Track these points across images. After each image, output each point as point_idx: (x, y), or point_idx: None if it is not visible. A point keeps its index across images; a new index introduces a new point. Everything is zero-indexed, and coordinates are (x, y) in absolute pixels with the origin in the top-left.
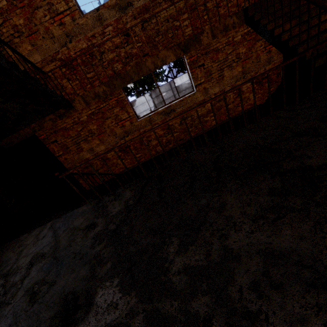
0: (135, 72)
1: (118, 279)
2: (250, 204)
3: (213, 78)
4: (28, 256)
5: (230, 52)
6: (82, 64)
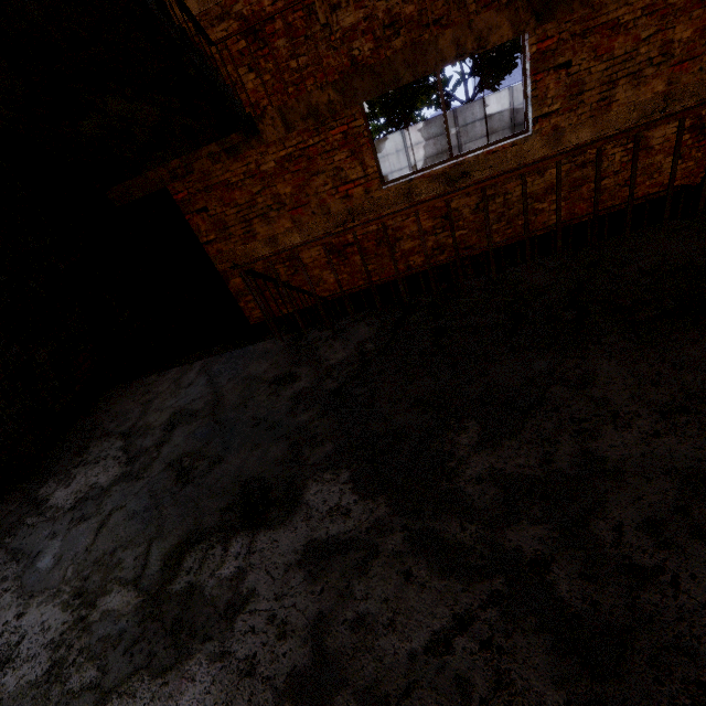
0: (408, 63)
1: (348, 472)
2: (656, 382)
3: (584, 103)
4: (164, 411)
5: (647, 37)
6: (283, 32)
